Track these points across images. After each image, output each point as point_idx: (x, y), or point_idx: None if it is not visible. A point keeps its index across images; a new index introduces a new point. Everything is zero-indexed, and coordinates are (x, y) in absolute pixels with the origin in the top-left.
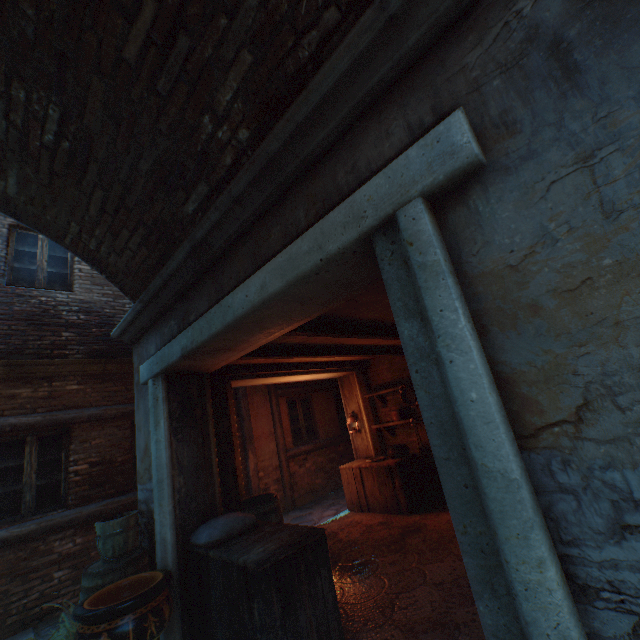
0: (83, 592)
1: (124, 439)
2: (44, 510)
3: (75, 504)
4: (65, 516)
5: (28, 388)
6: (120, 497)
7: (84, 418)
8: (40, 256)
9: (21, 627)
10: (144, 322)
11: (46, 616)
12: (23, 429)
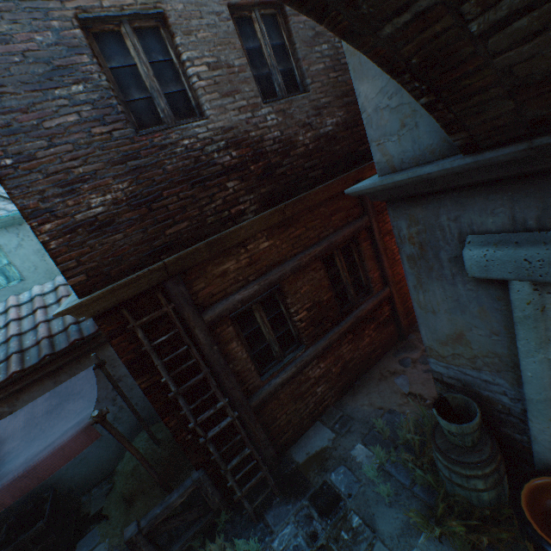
0: (456, 474)
1: (321, 280)
2: (289, 353)
3: (309, 344)
4: (309, 355)
5: (230, 261)
6: (337, 328)
7: (287, 274)
8: (141, 69)
9: (312, 423)
10: (474, 179)
11: (322, 413)
12: (249, 301)
